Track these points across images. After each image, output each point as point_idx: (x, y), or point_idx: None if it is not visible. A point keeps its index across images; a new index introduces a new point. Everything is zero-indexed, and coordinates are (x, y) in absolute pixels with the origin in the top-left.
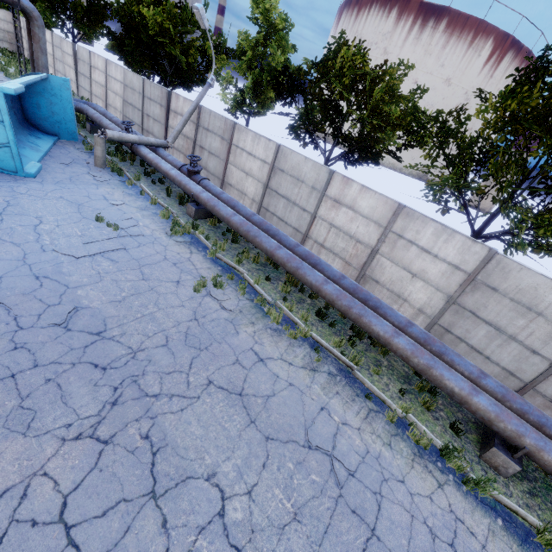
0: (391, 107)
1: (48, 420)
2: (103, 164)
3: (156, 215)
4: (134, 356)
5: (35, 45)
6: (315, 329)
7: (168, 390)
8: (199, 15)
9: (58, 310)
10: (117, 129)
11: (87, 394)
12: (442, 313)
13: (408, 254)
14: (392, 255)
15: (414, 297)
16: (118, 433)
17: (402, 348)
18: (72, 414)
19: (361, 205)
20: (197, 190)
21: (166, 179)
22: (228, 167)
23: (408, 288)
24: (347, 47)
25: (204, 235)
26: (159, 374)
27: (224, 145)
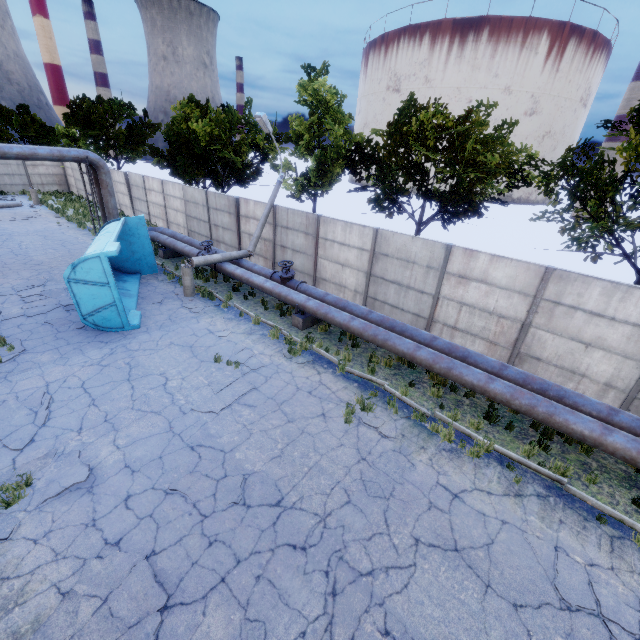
0: (486, 155)
1: (280, 631)
2: (193, 292)
3: (265, 336)
4: (325, 524)
5: (104, 191)
6: (491, 437)
7: (379, 562)
8: (262, 122)
9: (228, 484)
10: (195, 251)
11: (302, 587)
12: (639, 385)
13: (573, 322)
14: (551, 326)
15: (594, 370)
16: (356, 633)
17: (622, 448)
18: (299, 618)
19: (496, 276)
20: (302, 299)
21: (254, 290)
22: (319, 262)
23: (583, 361)
24: (425, 110)
25: (321, 347)
26: (361, 543)
27: (310, 240)
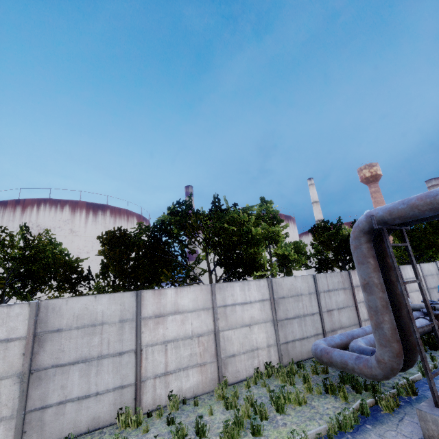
0: None
1: None
2: None
3: None
4: None
5: None
6: None
7: None
8: None
9: None
10: (422, 320)
11: None
12: None
13: None
14: None
15: None
16: None
17: None
18: None
19: None
20: None
21: None
22: (410, 296)
23: None
24: None
25: None
26: None
27: None
